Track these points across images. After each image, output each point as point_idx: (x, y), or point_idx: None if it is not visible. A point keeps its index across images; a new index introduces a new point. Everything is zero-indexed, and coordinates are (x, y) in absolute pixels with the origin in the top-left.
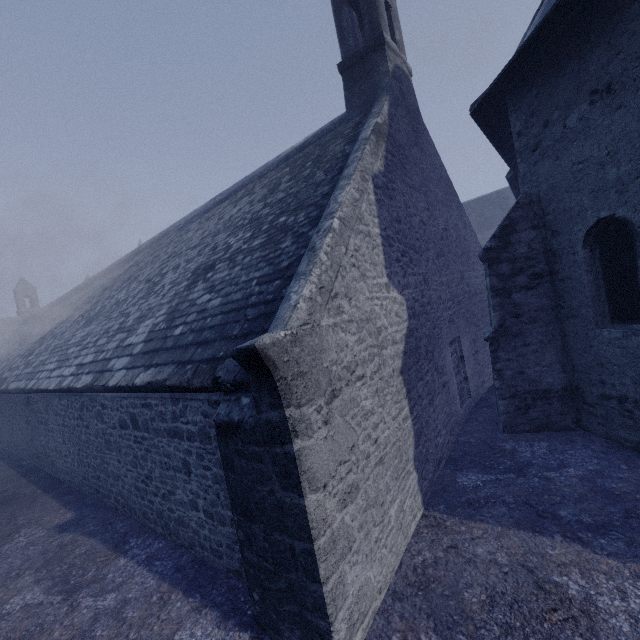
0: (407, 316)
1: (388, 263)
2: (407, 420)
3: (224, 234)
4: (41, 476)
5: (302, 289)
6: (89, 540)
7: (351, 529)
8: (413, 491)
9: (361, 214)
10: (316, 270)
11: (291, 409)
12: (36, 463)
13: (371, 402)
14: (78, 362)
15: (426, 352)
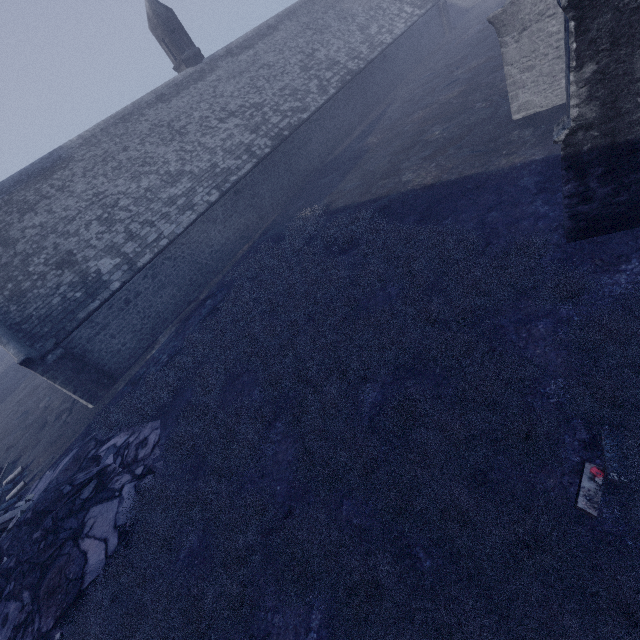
0: None
1: None
2: None
3: None
4: None
5: None
6: None
7: (526, 82)
8: None
9: None
10: None
11: (500, 39)
12: None
13: (558, 28)
14: None
15: None
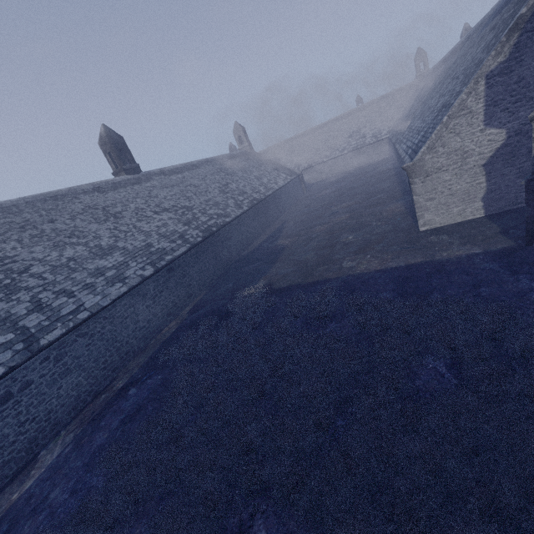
0: (505, 138)
1: (488, 117)
2: (481, 184)
3: (461, 78)
4: (403, 184)
5: (421, 149)
6: (402, 204)
7: (429, 207)
8: (476, 208)
9: (465, 106)
10: (428, 142)
11: (410, 179)
12: (404, 179)
13: (450, 178)
14: (407, 144)
15: (529, 151)
